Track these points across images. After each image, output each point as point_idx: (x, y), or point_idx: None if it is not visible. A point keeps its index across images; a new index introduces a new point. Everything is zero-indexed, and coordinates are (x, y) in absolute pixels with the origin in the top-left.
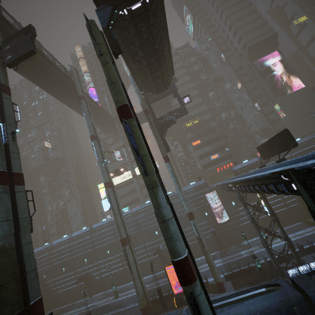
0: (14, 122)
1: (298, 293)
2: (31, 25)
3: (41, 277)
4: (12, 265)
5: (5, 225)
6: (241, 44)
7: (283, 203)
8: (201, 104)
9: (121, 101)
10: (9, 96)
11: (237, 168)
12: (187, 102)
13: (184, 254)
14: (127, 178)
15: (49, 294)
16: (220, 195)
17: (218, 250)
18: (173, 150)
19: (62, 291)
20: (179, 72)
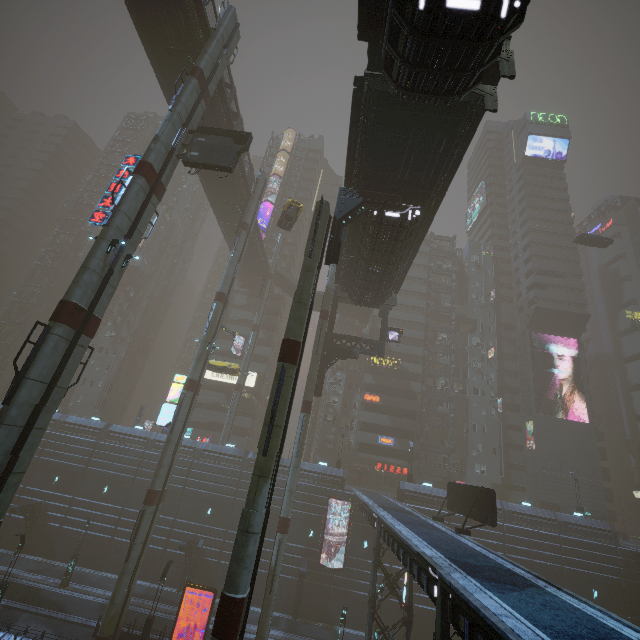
0: (139, 241)
1: None
2: (250, 135)
3: None
4: (5, 450)
5: (36, 387)
6: (530, 294)
7: None
8: (417, 341)
9: (296, 334)
10: (158, 201)
11: (408, 488)
12: (392, 340)
13: (243, 593)
14: (224, 380)
15: None
16: (354, 516)
17: (291, 613)
18: (329, 384)
19: None
20: (415, 272)
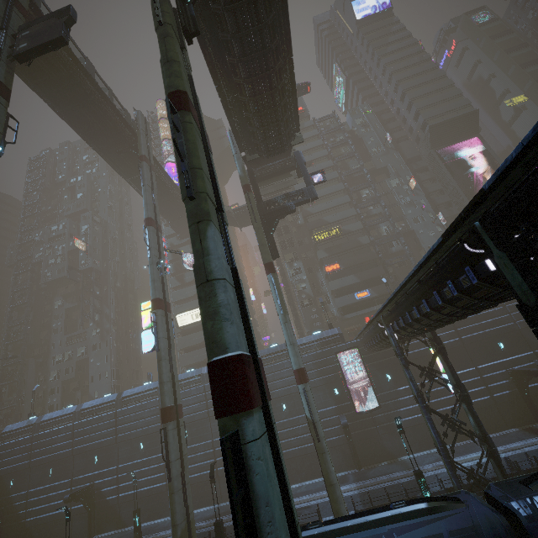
0: None
1: (498, 517)
2: (70, 6)
3: (4, 483)
4: None
5: None
6: (419, 122)
7: (482, 386)
8: (346, 205)
9: (177, 86)
10: (5, 101)
11: None
12: (319, 182)
13: (236, 349)
14: None
15: (12, 521)
16: (365, 359)
17: (353, 467)
18: (291, 276)
19: (37, 519)
20: (316, 153)
